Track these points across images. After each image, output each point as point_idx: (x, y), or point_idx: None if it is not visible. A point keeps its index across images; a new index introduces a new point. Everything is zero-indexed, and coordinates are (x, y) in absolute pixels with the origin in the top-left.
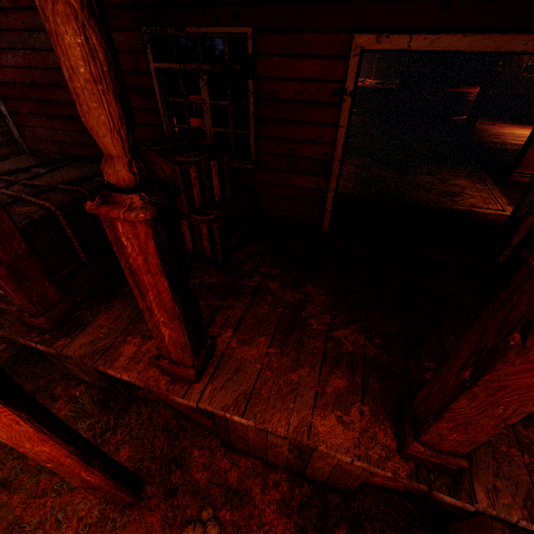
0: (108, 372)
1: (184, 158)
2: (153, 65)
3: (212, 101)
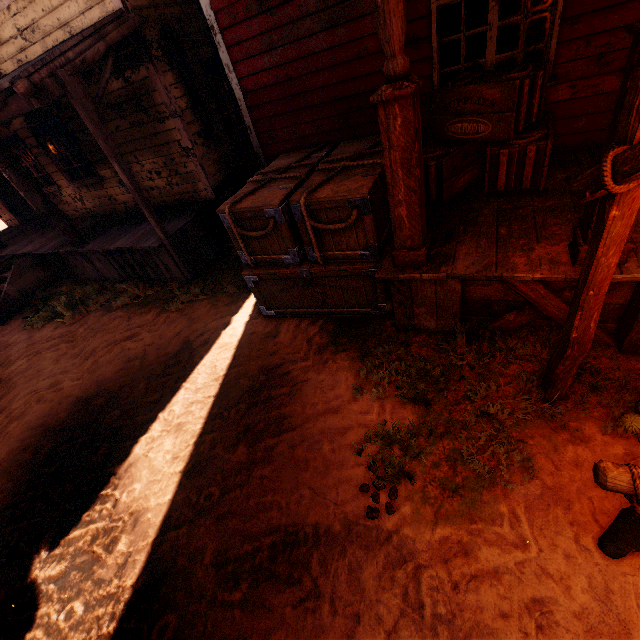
0: (516, 276)
1: (516, 73)
2: (436, 4)
3: (500, 22)
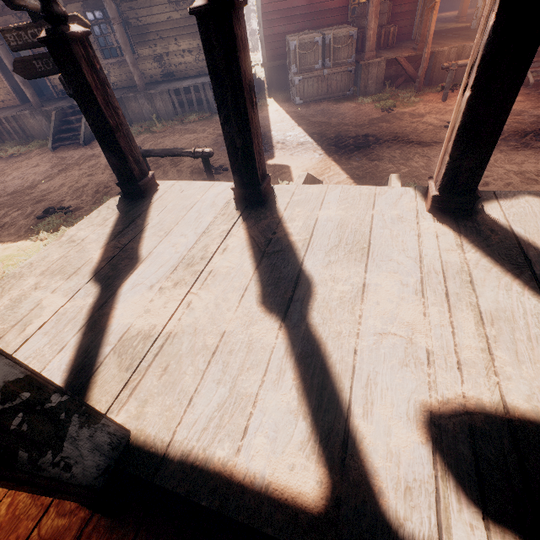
0: (404, 55)
1: (386, 1)
2: None
3: None
